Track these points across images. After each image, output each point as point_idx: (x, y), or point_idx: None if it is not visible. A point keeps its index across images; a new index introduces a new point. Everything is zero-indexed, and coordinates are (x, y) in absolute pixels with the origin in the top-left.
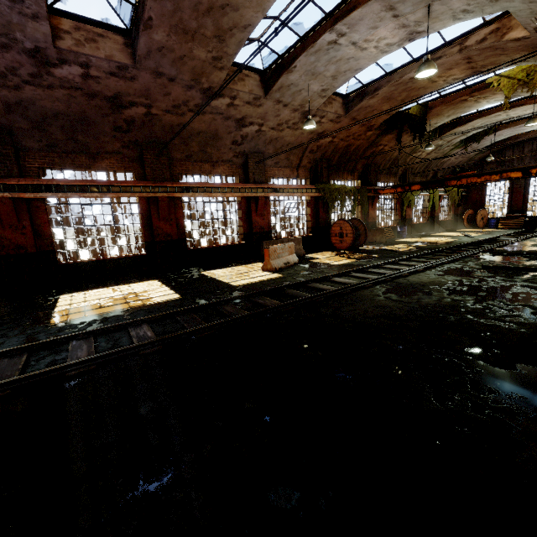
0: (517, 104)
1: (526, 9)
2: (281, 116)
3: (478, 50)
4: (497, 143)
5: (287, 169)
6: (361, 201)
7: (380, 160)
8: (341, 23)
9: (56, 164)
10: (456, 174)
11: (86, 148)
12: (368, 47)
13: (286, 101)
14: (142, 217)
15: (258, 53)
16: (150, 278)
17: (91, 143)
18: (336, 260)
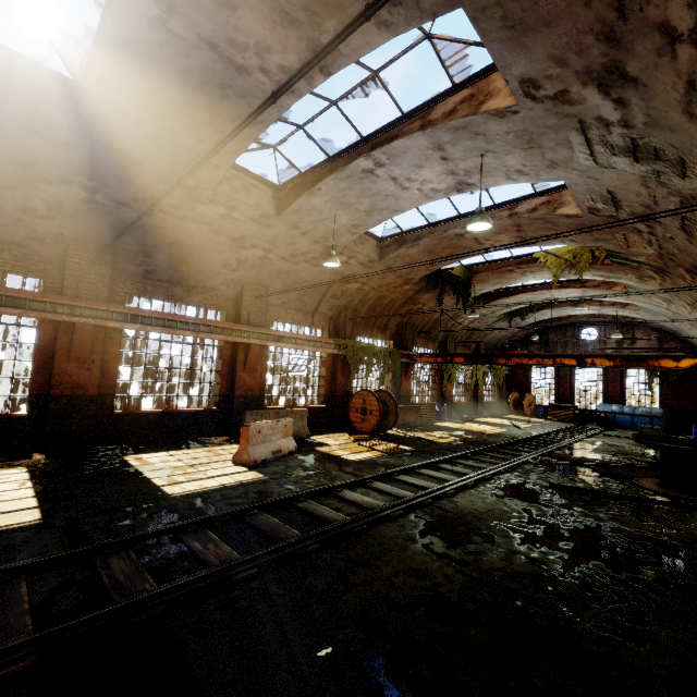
0: (561, 285)
1: (583, 184)
2: (297, 245)
3: (529, 219)
4: (540, 322)
5: (299, 313)
6: (392, 368)
7: (418, 321)
8: (379, 150)
9: None
10: (504, 350)
11: None
12: (411, 187)
13: (305, 229)
14: (37, 351)
15: (243, 126)
16: (17, 461)
17: None
18: (352, 451)
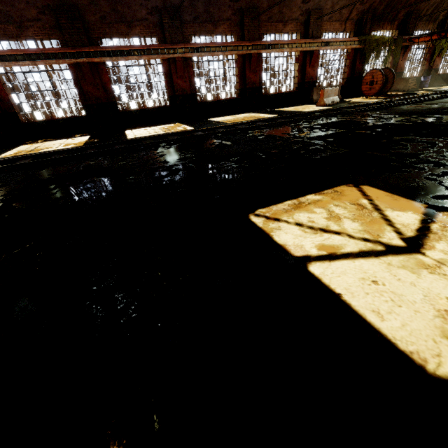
0: None
1: None
2: None
3: None
4: None
5: (337, 23)
6: (394, 52)
7: (423, 5)
8: None
9: (197, 31)
10: None
11: (212, 18)
12: None
13: None
14: (238, 70)
15: None
16: (244, 113)
17: (215, 13)
18: (367, 100)
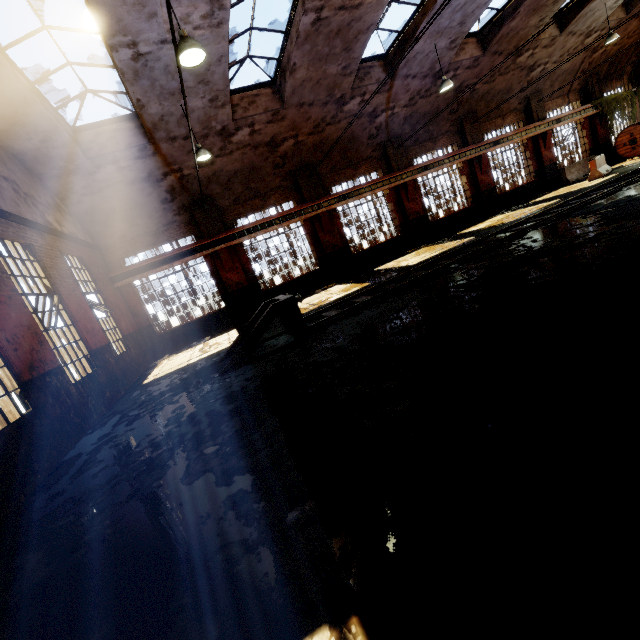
0: None
1: None
2: (566, 46)
3: None
4: None
5: (558, 100)
6: None
7: None
8: None
9: (418, 153)
10: None
11: (431, 136)
12: None
13: (576, 30)
14: (466, 177)
15: None
16: (488, 218)
17: (434, 130)
18: None
